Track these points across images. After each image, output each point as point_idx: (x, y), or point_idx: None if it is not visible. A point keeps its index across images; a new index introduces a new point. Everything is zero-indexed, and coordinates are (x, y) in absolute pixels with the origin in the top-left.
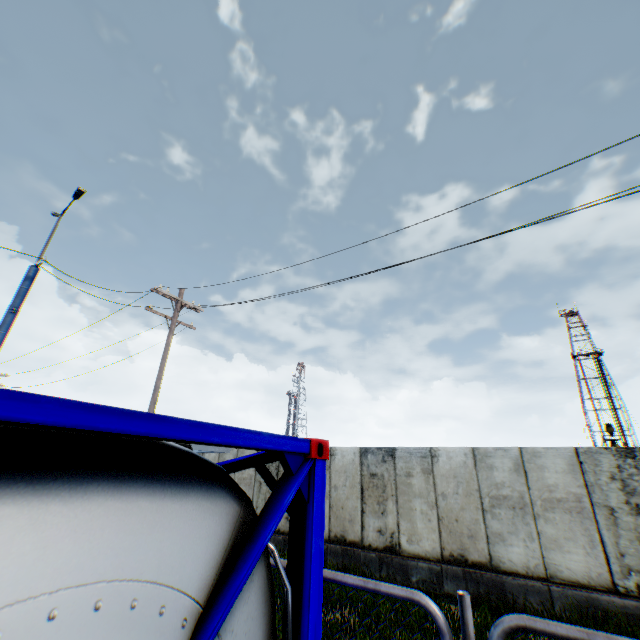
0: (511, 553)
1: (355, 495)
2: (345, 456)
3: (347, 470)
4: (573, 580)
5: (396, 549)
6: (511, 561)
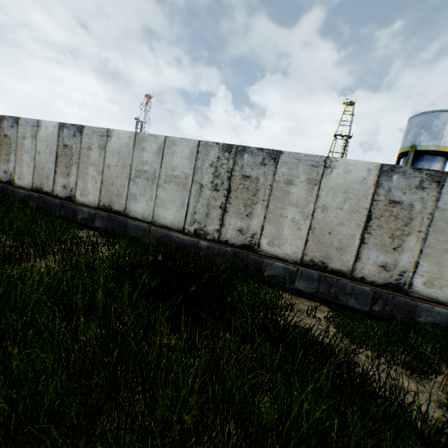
0: (137, 207)
1: (52, 160)
2: (48, 128)
3: (49, 140)
4: (165, 225)
5: (73, 199)
6: (136, 212)
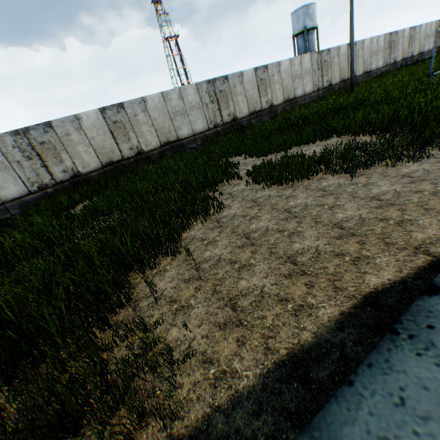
0: (373, 67)
1: (346, 64)
2: (343, 49)
3: (344, 55)
4: (379, 68)
5: (355, 77)
6: (372, 69)
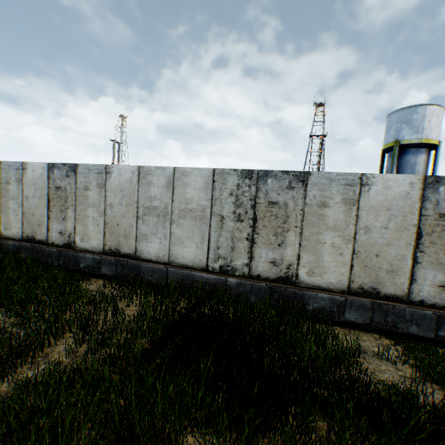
0: (150, 248)
1: (43, 205)
2: (36, 170)
3: (37, 183)
4: (184, 264)
5: (72, 246)
6: (149, 253)
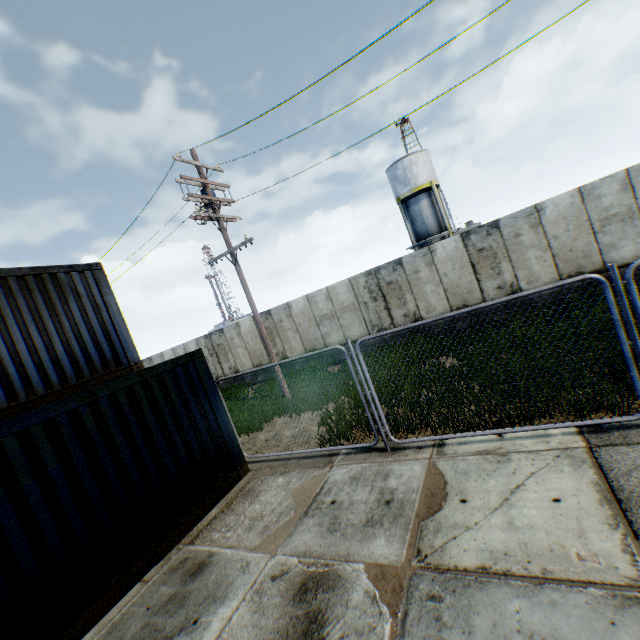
0: None
1: None
2: None
3: None
4: None
5: None
6: None
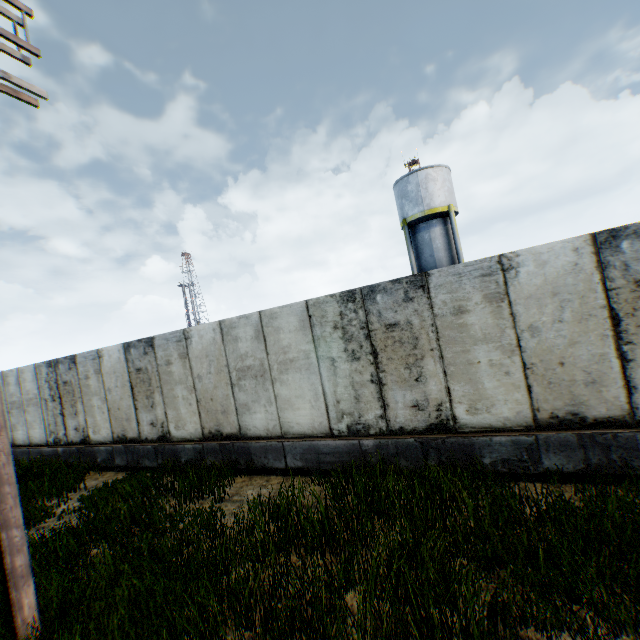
0: (20, 435)
1: None
2: None
3: None
4: (38, 443)
5: None
6: (20, 439)
